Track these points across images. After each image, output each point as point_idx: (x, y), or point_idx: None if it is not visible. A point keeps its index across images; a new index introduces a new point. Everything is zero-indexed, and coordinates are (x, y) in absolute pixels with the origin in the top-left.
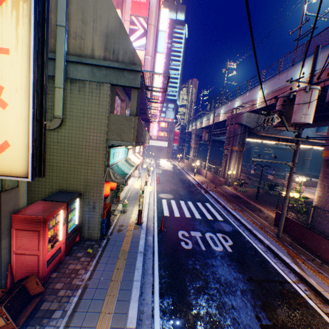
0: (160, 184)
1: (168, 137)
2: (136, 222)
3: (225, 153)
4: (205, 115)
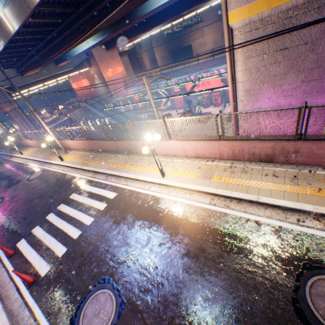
0: None
1: None
2: None
3: None
4: None
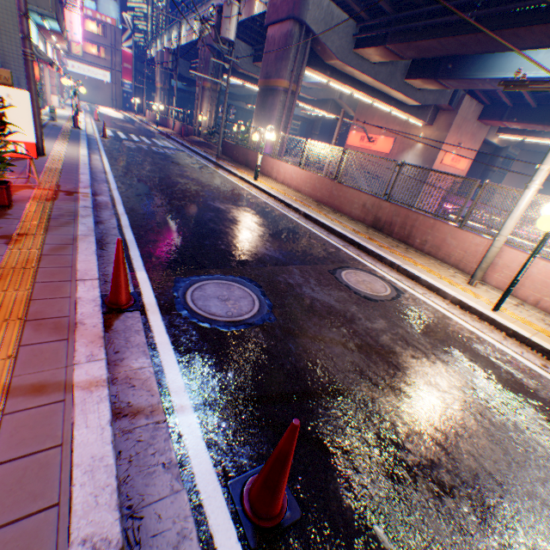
0: (101, 122)
1: (111, 62)
2: (74, 127)
3: (198, 93)
4: (175, 26)
